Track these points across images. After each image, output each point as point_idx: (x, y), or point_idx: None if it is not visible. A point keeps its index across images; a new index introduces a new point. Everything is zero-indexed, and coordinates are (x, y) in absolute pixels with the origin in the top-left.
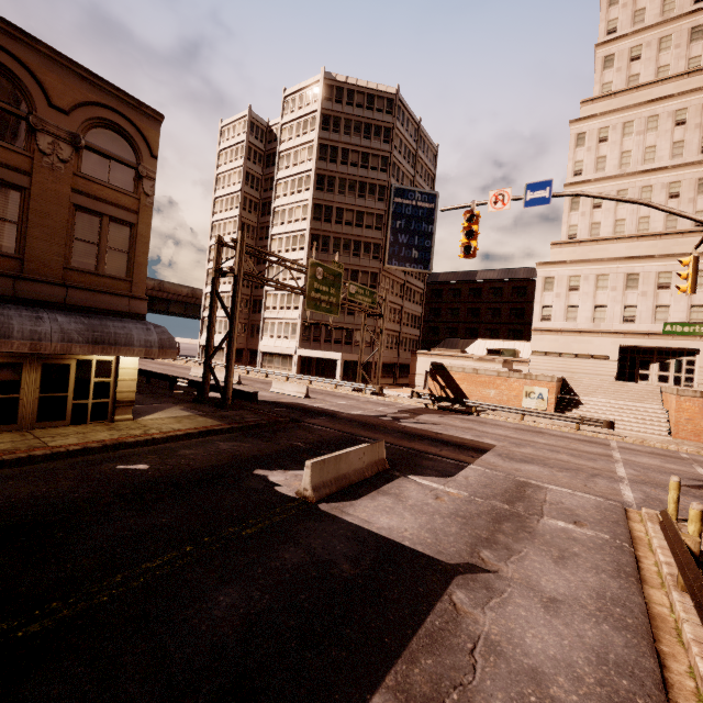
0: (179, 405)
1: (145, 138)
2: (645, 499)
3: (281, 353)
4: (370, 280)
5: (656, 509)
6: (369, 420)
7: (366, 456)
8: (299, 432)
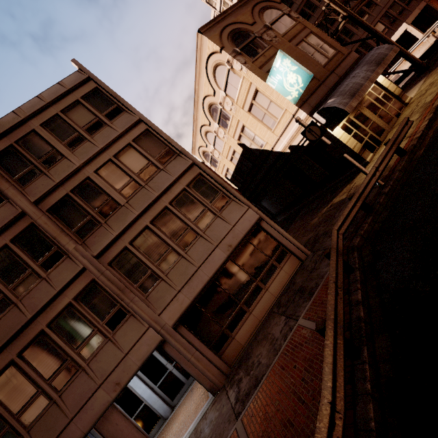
0: None
1: (270, 2)
2: None
3: None
4: None
5: None
6: None
7: None
8: None
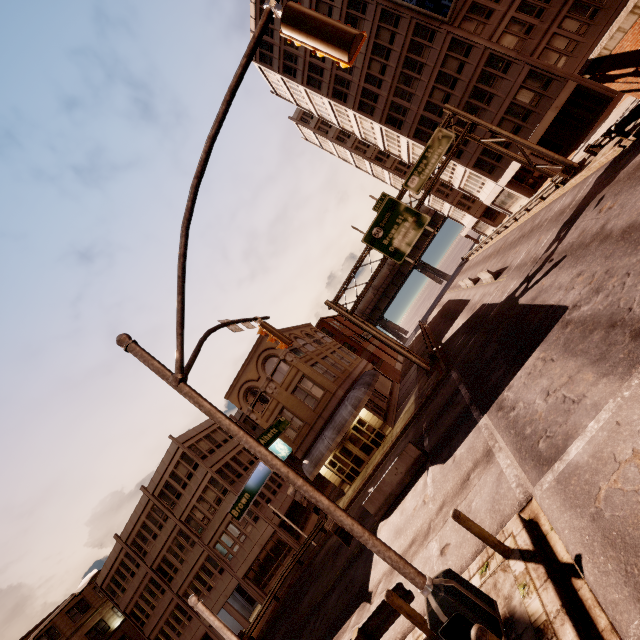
0: (417, 386)
1: (269, 348)
2: (577, 467)
3: (496, 195)
4: (457, 55)
5: (552, 505)
6: (500, 314)
7: (400, 468)
8: (437, 397)
